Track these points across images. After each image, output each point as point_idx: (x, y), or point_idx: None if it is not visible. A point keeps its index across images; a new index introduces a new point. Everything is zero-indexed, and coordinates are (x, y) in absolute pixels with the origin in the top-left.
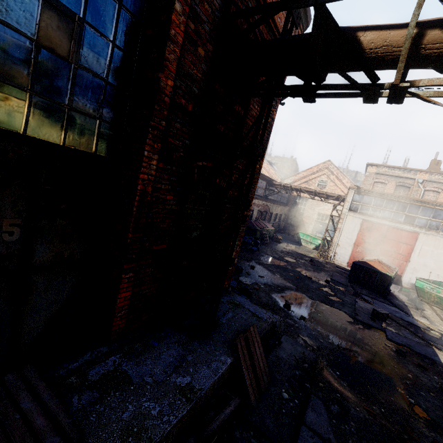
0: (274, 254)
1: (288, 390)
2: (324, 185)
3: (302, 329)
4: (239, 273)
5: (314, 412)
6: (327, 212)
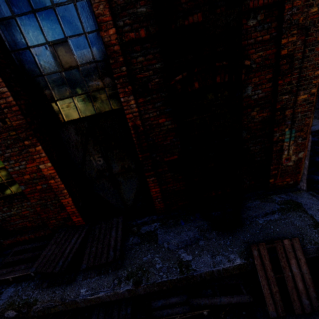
0: None
1: None
2: None
3: None
4: None
5: None
6: None
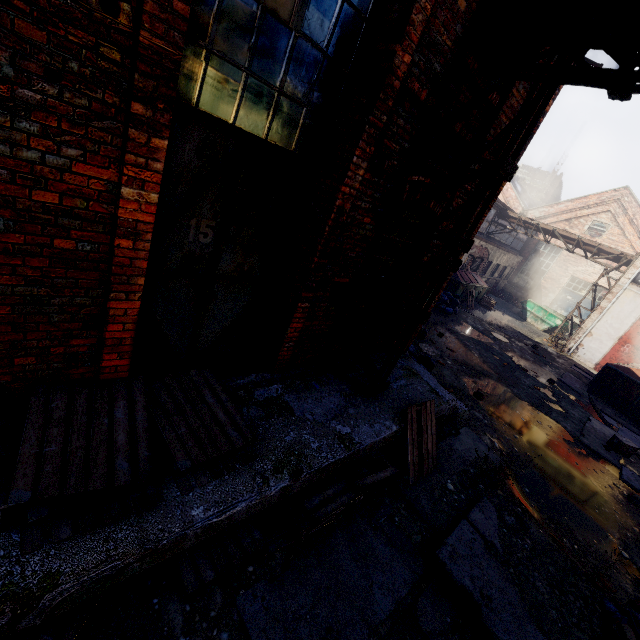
0: (477, 324)
1: (455, 483)
2: (600, 230)
3: (493, 429)
4: (421, 337)
5: (482, 513)
6: (588, 278)
